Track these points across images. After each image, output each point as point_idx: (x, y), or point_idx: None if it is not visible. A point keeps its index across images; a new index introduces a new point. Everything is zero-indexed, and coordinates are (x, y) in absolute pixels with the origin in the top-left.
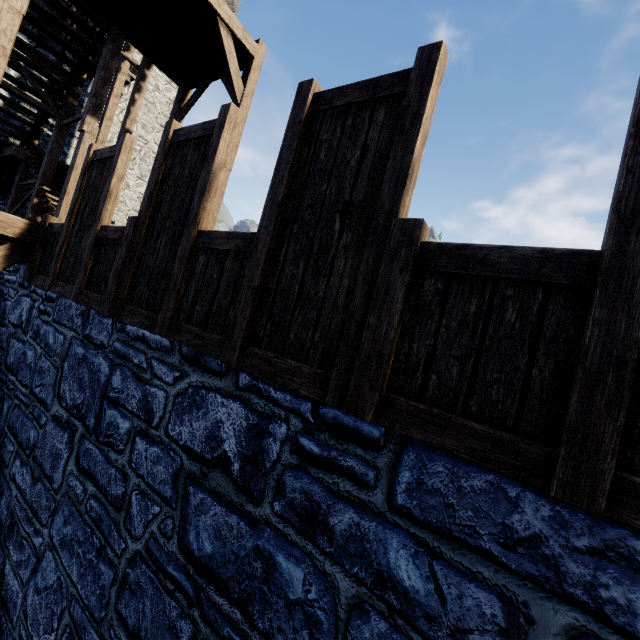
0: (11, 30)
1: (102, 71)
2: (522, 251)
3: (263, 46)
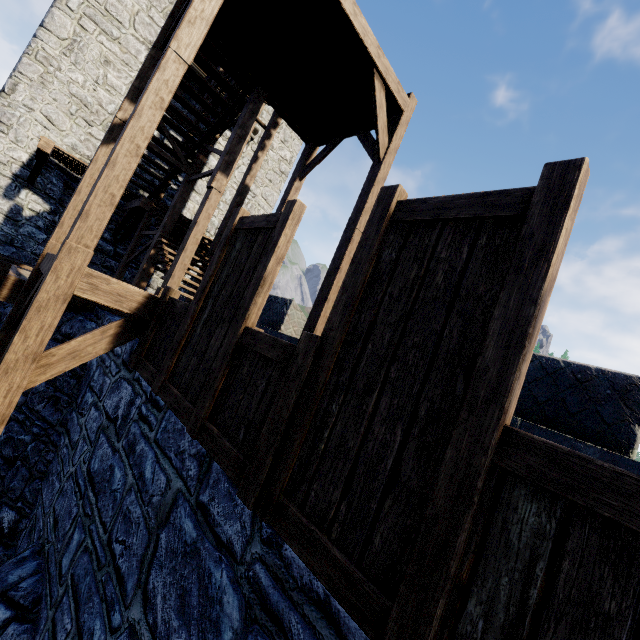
0: (173, 81)
1: (239, 129)
2: None
3: (413, 100)
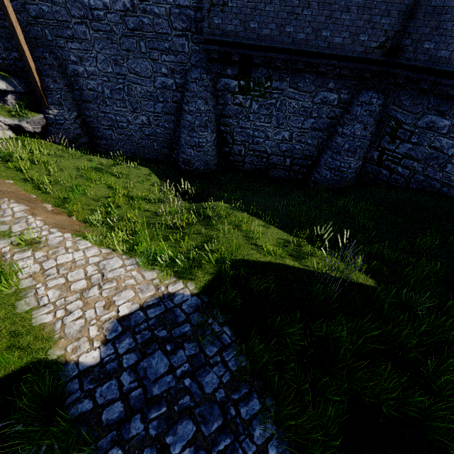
0: None
1: None
2: None
3: None
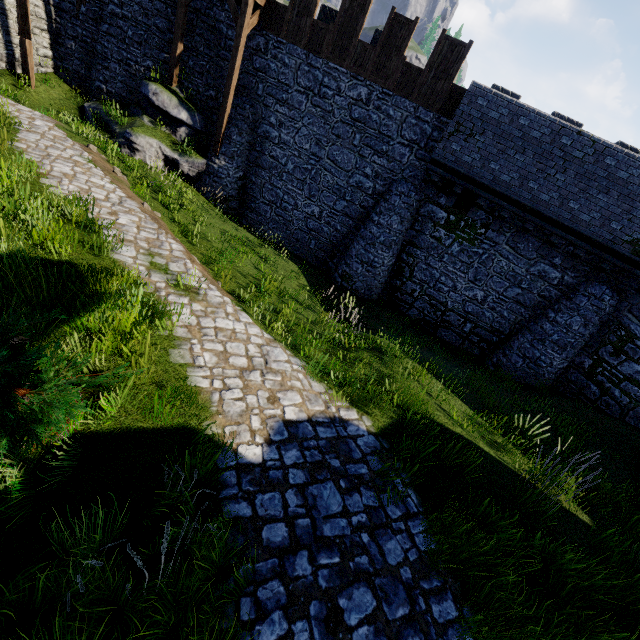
0: None
1: None
2: (417, 67)
3: None
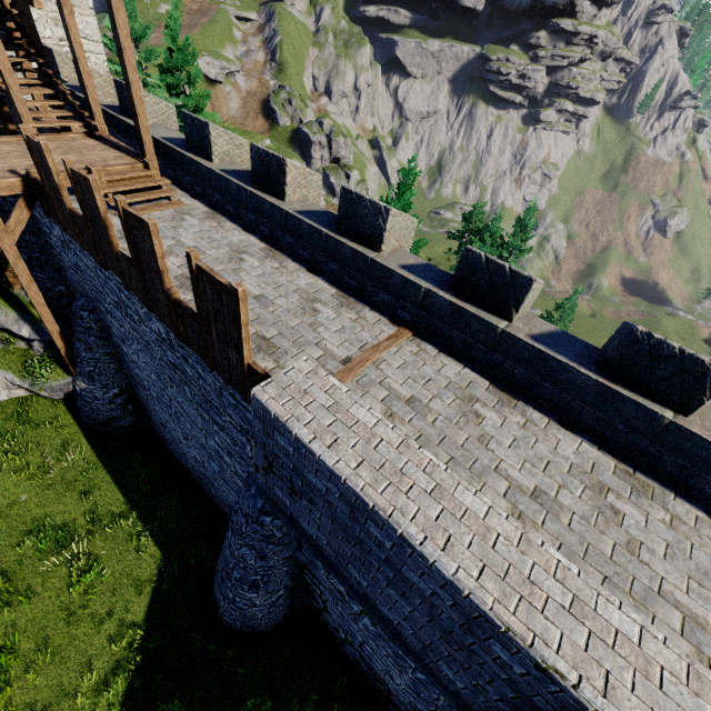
0: None
1: None
2: (190, 313)
3: None
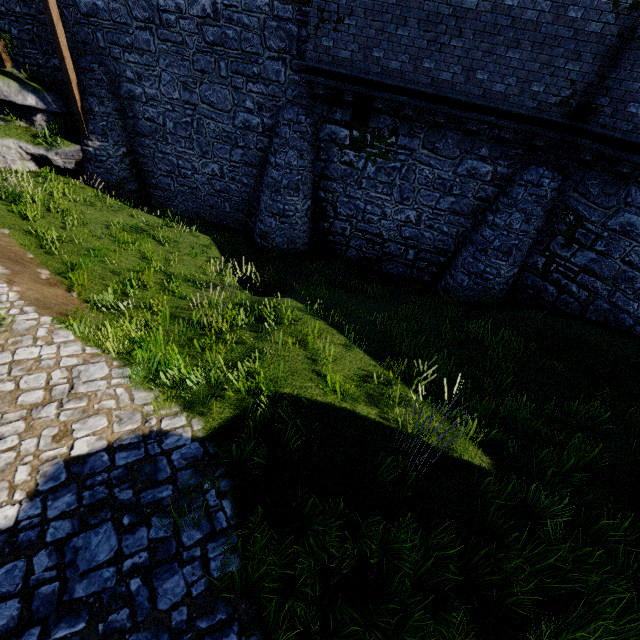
0: None
1: None
2: None
3: None
